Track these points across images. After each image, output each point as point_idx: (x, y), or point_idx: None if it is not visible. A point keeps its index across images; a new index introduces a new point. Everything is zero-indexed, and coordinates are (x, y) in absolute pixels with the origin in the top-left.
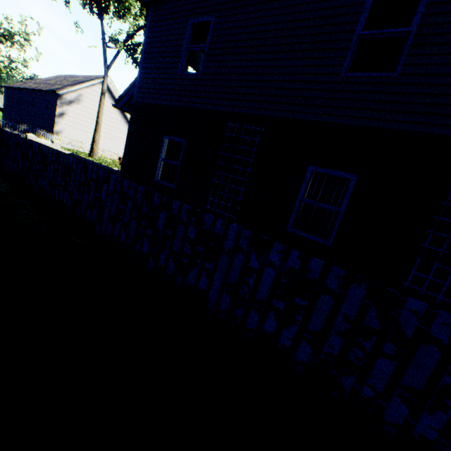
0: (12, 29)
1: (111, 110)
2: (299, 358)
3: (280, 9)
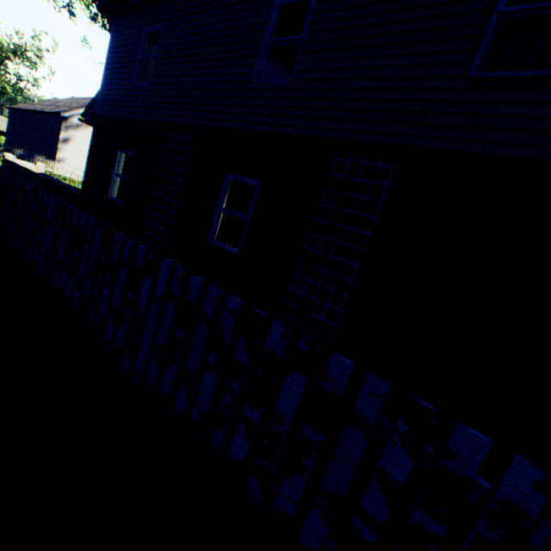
0: (23, 44)
1: None
2: (74, 305)
3: (211, 18)
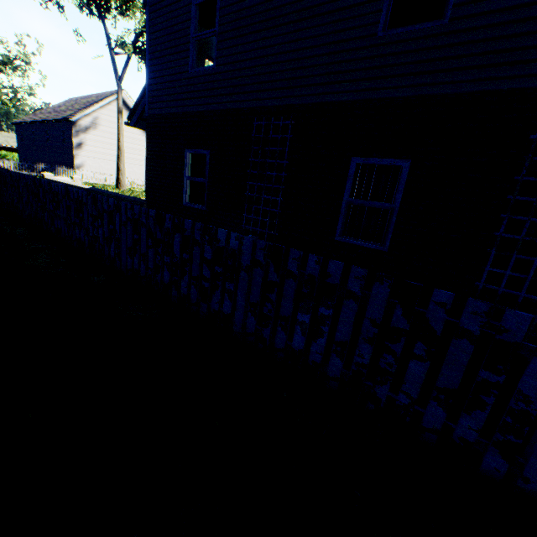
0: (10, 53)
1: (133, 130)
2: (331, 373)
3: None
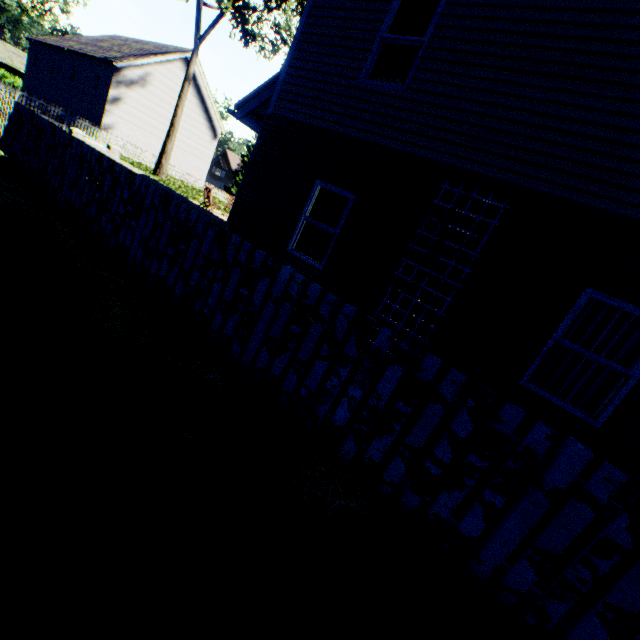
0: None
1: (191, 105)
2: None
3: None
